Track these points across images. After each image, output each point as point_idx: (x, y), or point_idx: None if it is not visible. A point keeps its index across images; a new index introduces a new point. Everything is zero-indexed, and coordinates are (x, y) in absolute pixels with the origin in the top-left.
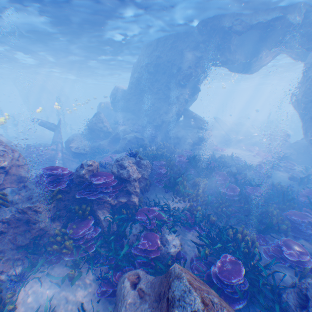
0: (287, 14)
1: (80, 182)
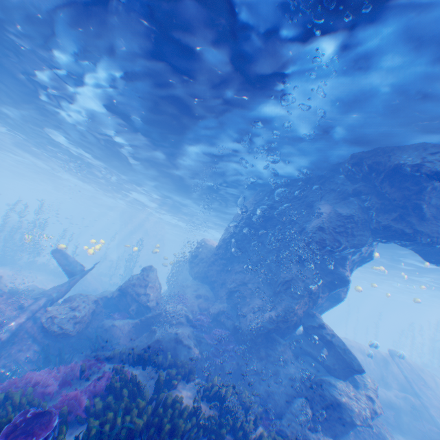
0: None
1: None
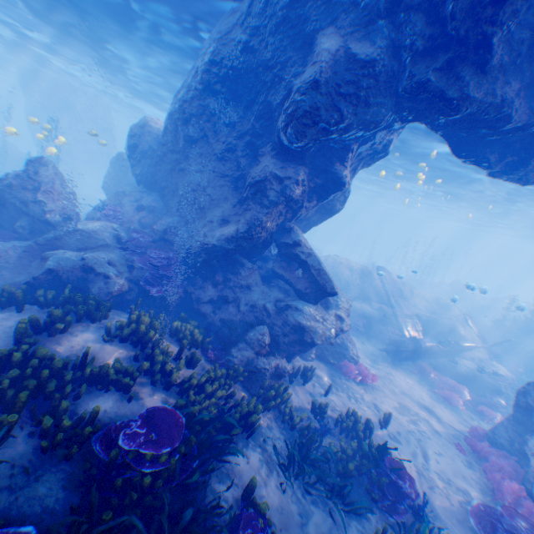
0: None
1: None
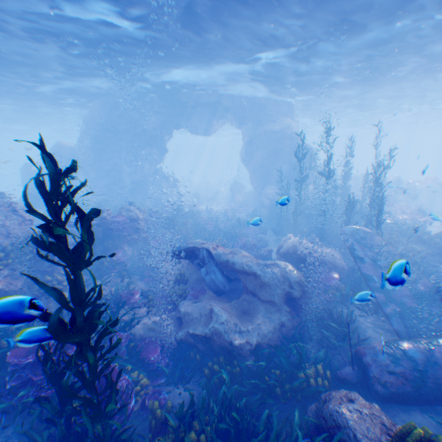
0: (223, 100)
1: (104, 224)
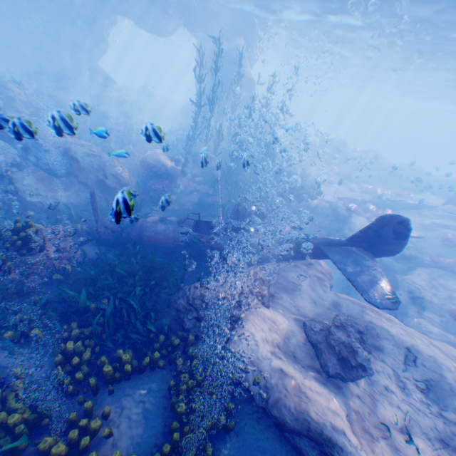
0: None
1: None
